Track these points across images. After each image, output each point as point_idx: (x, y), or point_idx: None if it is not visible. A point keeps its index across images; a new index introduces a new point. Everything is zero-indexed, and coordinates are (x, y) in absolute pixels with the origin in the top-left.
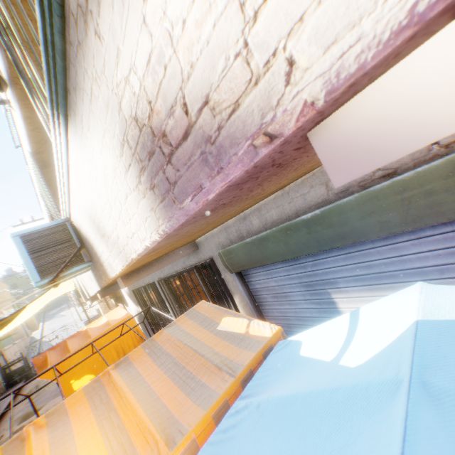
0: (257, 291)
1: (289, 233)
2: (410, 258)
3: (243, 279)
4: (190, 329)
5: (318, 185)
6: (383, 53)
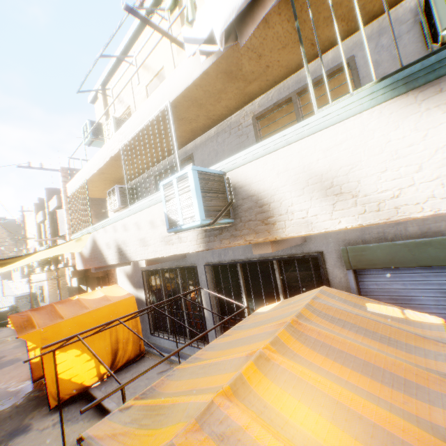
0: (368, 291)
1: None
2: None
3: (357, 278)
4: (340, 305)
5: None
6: None
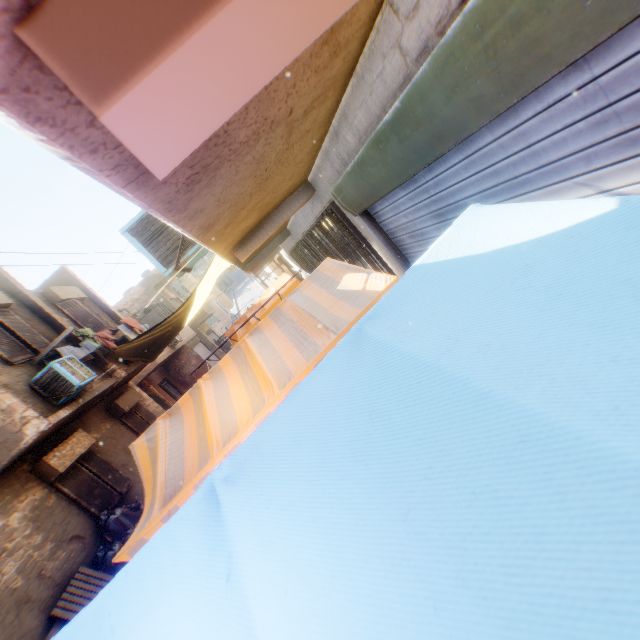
0: (392, 233)
1: (382, 148)
2: (543, 147)
3: (372, 221)
4: (311, 293)
5: (390, 51)
6: (6, 110)
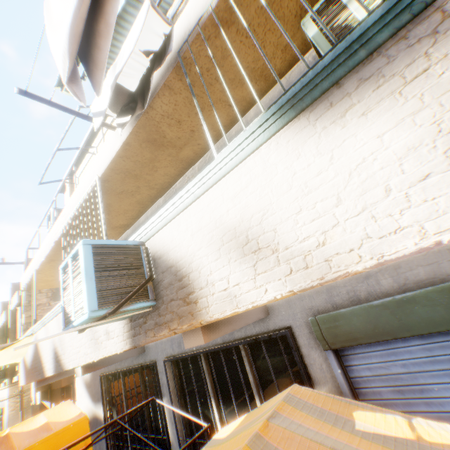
0: (362, 380)
1: None
2: None
3: (341, 361)
4: (312, 424)
5: None
6: None
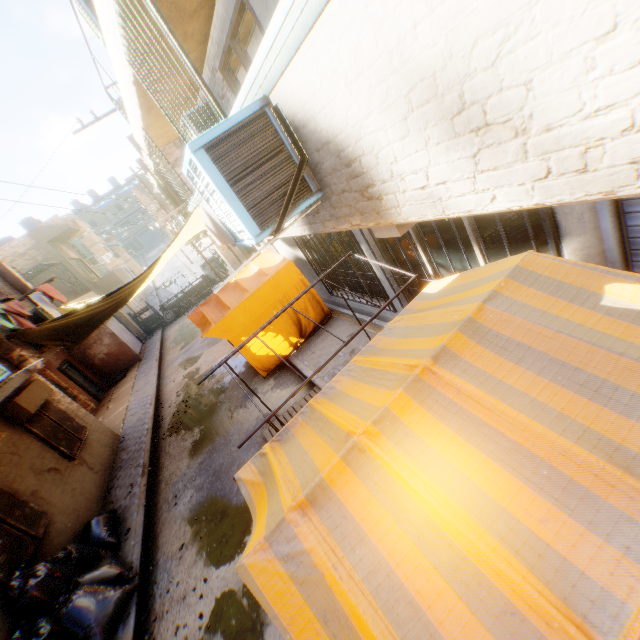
0: None
1: None
2: None
3: (619, 208)
4: (539, 304)
5: None
6: None
